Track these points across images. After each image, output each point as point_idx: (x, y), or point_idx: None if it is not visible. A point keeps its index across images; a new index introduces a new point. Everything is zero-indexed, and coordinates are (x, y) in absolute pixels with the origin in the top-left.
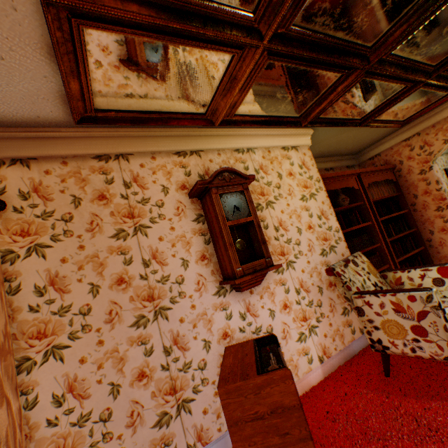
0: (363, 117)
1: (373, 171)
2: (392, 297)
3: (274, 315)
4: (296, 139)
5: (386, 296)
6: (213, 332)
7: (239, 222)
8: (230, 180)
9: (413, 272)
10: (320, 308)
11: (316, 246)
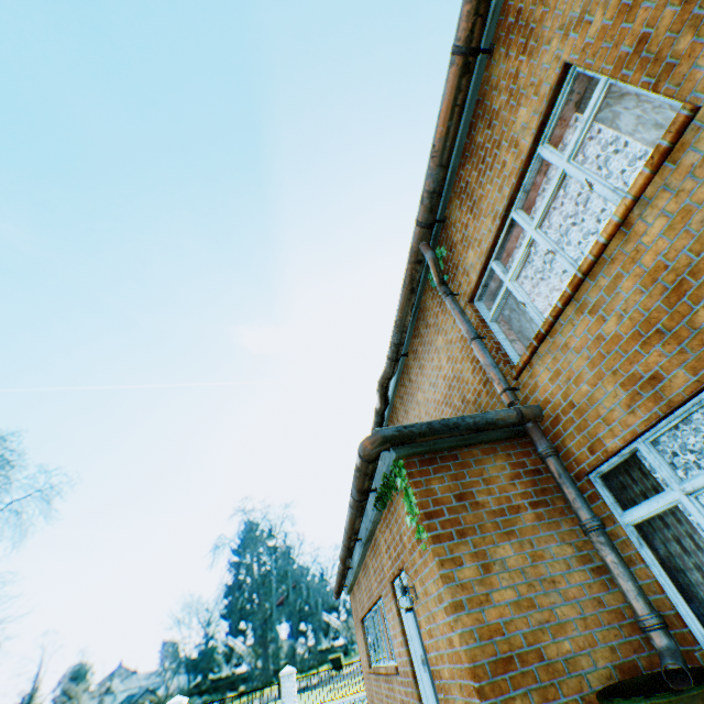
0: None
1: None
2: None
3: None
4: None
5: None
6: None
7: None
8: None
9: None
10: None
11: None
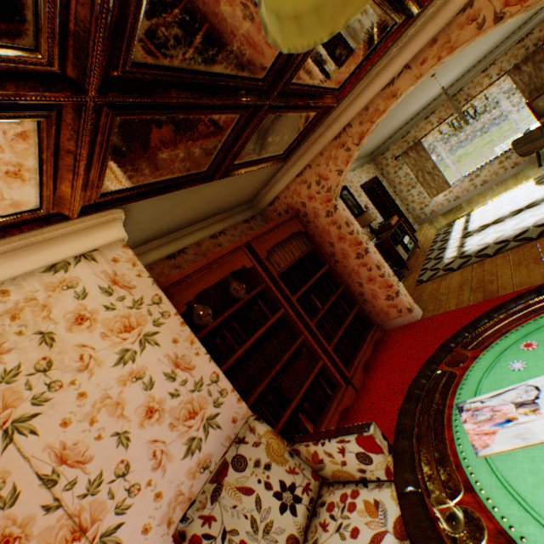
0: (210, 168)
1: (270, 230)
2: None
3: None
4: (83, 239)
5: None
6: None
7: None
8: None
9: (329, 445)
10: None
11: (172, 443)
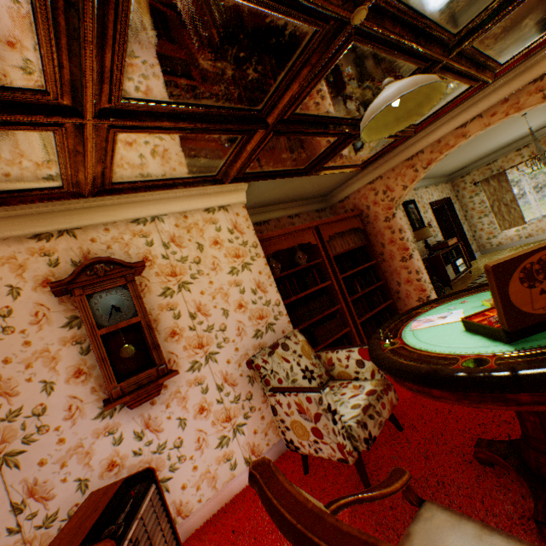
0: (307, 167)
1: (336, 221)
2: (295, 397)
3: (186, 423)
4: (225, 197)
5: (291, 396)
6: (94, 465)
7: (118, 327)
8: (106, 273)
9: (341, 353)
10: (250, 401)
11: (248, 327)
